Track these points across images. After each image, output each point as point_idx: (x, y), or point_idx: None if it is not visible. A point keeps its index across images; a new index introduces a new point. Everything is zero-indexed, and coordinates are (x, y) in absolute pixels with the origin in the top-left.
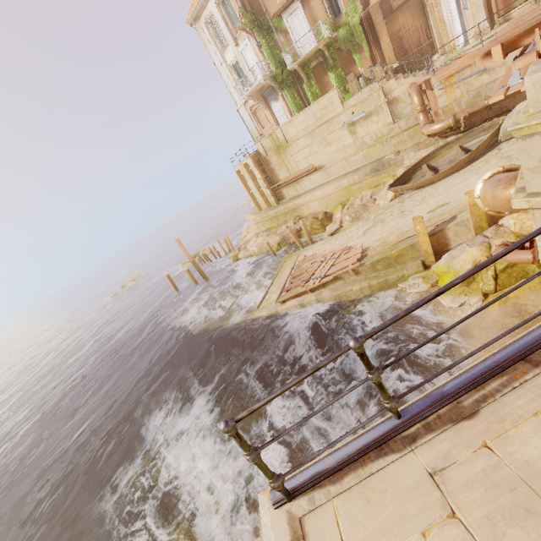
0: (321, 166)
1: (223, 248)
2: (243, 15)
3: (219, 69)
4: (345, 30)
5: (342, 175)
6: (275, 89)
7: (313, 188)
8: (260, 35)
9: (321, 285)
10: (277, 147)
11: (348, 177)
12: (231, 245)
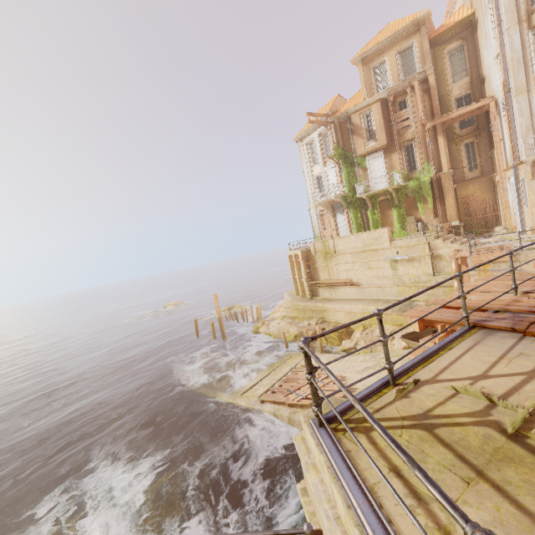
0: (358, 284)
1: (252, 315)
2: (335, 149)
3: (305, 176)
4: (415, 183)
5: (375, 299)
6: (343, 205)
7: (345, 298)
8: (344, 165)
9: (299, 404)
10: (326, 252)
11: (377, 305)
12: (260, 315)
